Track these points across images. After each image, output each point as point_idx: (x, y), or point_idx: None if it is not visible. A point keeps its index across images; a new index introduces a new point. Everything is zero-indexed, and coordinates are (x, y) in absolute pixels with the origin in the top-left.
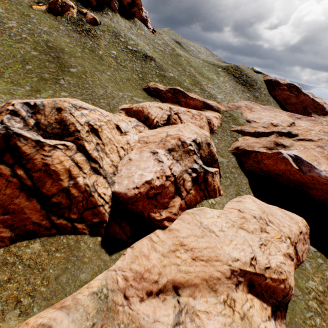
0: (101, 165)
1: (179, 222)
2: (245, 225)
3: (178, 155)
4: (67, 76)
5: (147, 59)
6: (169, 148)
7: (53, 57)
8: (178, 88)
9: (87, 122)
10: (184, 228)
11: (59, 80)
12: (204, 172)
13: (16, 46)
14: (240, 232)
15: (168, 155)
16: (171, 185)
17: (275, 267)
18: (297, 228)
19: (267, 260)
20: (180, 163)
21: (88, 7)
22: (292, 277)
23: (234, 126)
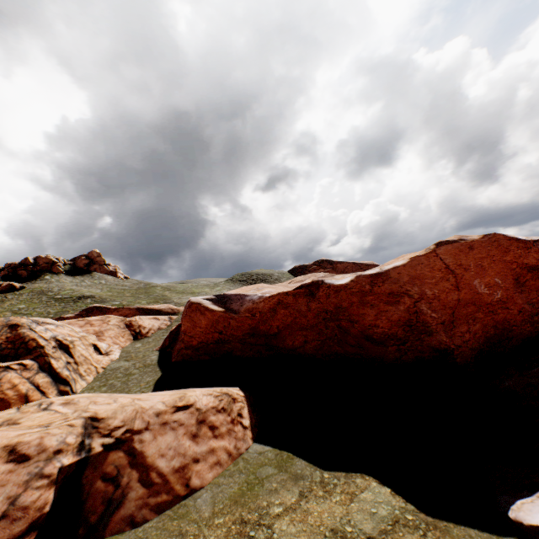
0: None
1: None
2: None
3: None
4: None
5: (82, 299)
6: None
7: None
8: (94, 305)
9: None
10: None
11: None
12: None
13: None
14: None
15: None
16: None
17: None
18: (169, 399)
19: None
20: None
21: (17, 280)
22: None
23: None
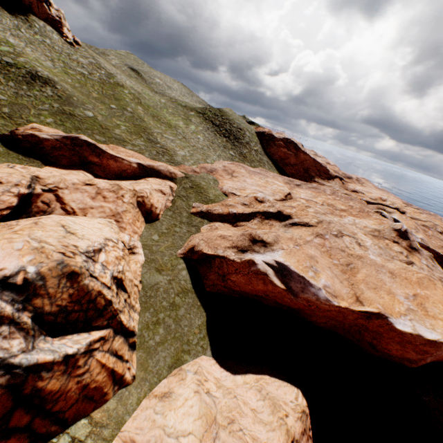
0: None
1: None
2: None
3: None
4: None
5: (37, 82)
6: None
7: None
8: (82, 138)
9: None
10: None
11: None
12: (12, 385)
13: None
14: None
15: None
16: None
17: None
18: (283, 439)
19: None
20: None
21: None
22: None
23: (197, 204)
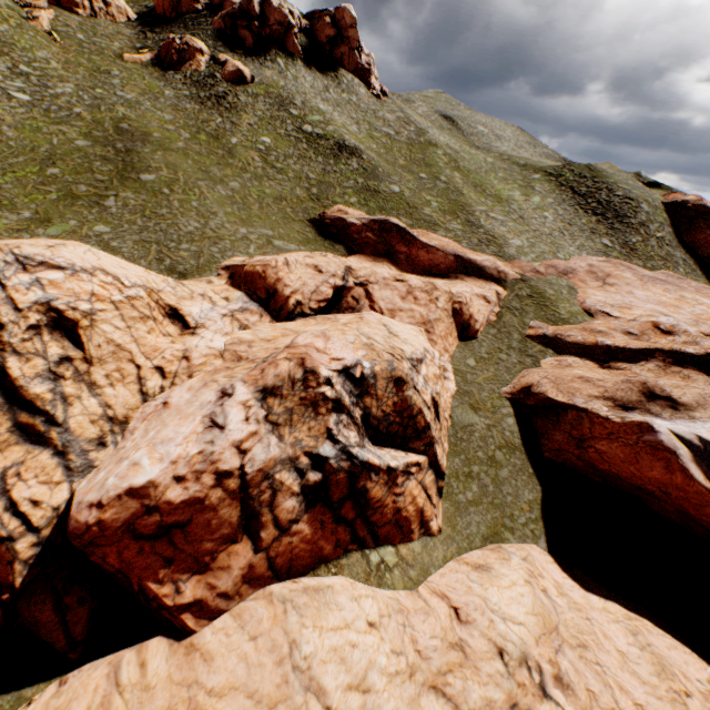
0: (58, 418)
1: (227, 625)
2: (456, 679)
3: (283, 408)
4: (128, 189)
5: (343, 154)
6: (266, 386)
7: (118, 151)
8: (392, 221)
9: (46, 303)
10: (232, 655)
11: (106, 199)
12: (351, 472)
13: (50, 131)
14: (427, 705)
15: (257, 406)
16: (229, 501)
17: None
18: None
19: None
20: (283, 433)
21: (238, 50)
22: None
23: (537, 323)
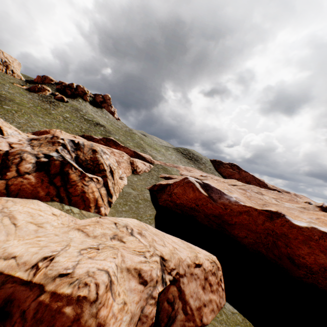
0: None
1: None
2: (91, 227)
3: (39, 142)
4: None
5: (98, 125)
6: (33, 138)
7: None
8: (111, 138)
9: None
10: None
11: None
12: (63, 162)
13: None
14: (72, 233)
15: (26, 141)
16: None
17: (82, 275)
18: (191, 256)
19: (74, 263)
20: (35, 148)
21: (64, 94)
22: (128, 315)
23: (163, 174)
